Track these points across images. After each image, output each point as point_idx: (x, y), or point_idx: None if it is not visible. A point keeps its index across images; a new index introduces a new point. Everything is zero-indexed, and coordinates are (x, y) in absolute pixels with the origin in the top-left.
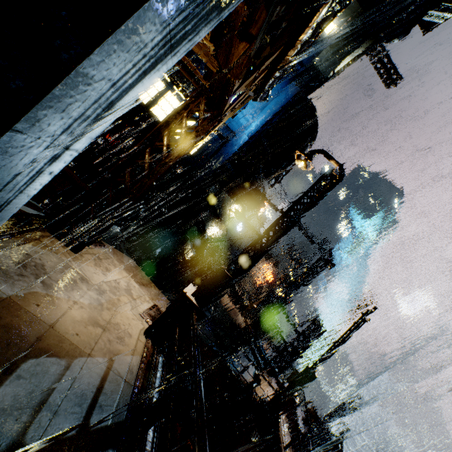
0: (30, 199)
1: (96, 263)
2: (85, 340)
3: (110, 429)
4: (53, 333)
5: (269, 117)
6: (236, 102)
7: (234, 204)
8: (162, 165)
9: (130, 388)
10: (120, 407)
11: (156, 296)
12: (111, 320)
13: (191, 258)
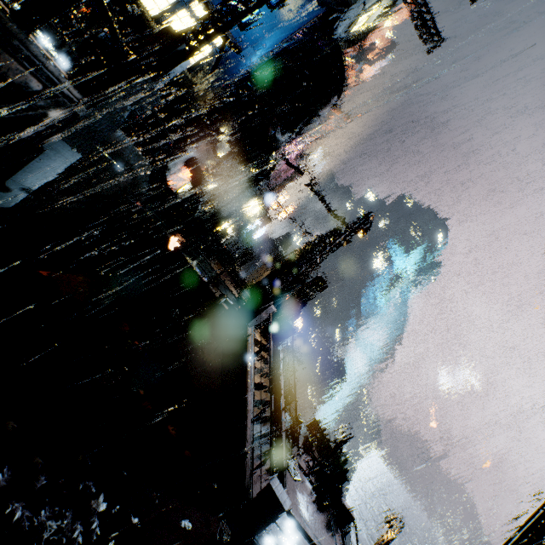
0: None
1: None
2: None
3: None
4: None
5: (285, 37)
6: None
7: (250, 199)
8: None
9: None
10: None
11: None
12: None
13: None
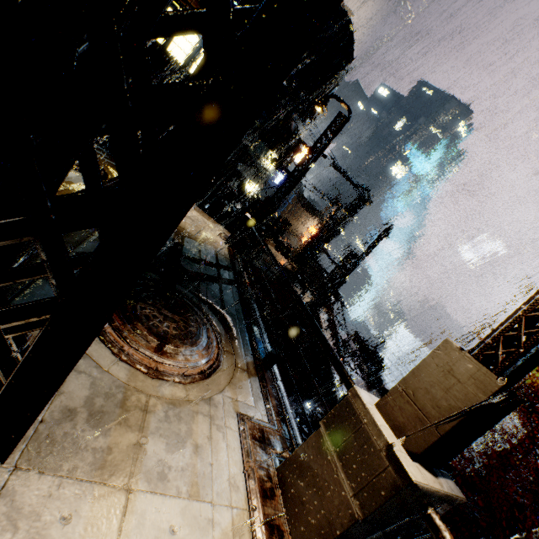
0: None
1: None
2: (200, 238)
3: (228, 267)
4: (186, 232)
5: None
6: None
7: (268, 152)
8: None
9: (229, 260)
10: (228, 264)
11: (222, 229)
12: (205, 234)
13: None
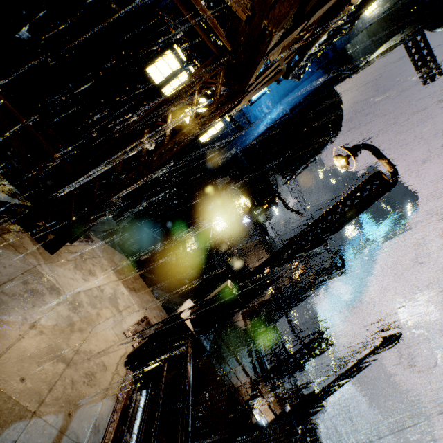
0: (4, 181)
1: (77, 264)
2: (33, 387)
3: None
4: None
5: (291, 107)
6: (265, 73)
7: (242, 197)
8: (163, 151)
9: None
10: None
11: (148, 304)
12: (81, 347)
13: (194, 250)
